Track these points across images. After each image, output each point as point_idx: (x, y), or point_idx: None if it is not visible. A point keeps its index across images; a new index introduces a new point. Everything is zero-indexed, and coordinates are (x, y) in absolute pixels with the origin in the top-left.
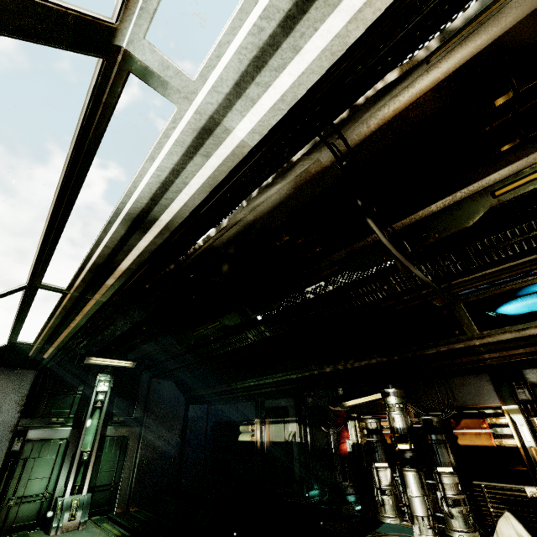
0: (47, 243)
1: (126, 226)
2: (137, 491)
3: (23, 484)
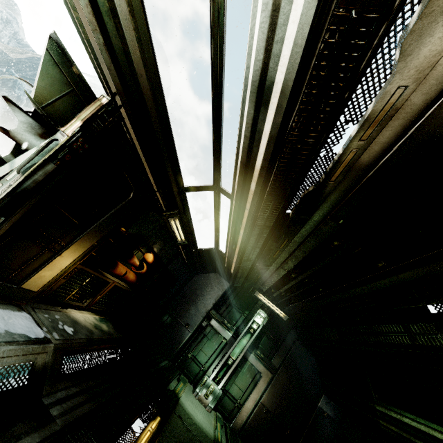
0: (217, 138)
1: (253, 102)
2: (250, 427)
3: (198, 349)
